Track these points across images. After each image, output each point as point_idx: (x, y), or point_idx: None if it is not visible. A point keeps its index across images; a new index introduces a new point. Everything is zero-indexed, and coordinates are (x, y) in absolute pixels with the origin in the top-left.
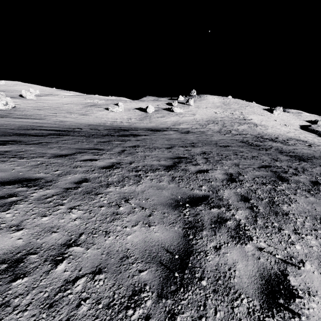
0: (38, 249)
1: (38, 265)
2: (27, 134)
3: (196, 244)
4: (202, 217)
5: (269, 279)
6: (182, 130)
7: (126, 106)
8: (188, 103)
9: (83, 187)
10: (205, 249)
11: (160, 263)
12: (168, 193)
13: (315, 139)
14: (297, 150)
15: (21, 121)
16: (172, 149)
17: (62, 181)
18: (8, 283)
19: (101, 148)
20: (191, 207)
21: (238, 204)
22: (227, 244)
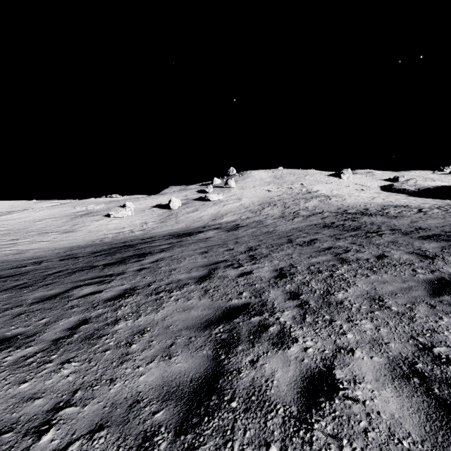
0: None
1: None
2: None
3: None
4: None
5: None
6: (227, 226)
7: (139, 206)
8: (228, 185)
9: None
10: None
11: None
12: None
13: (410, 200)
14: (419, 222)
15: None
16: (211, 281)
17: None
18: None
19: (11, 335)
20: None
21: None
22: None
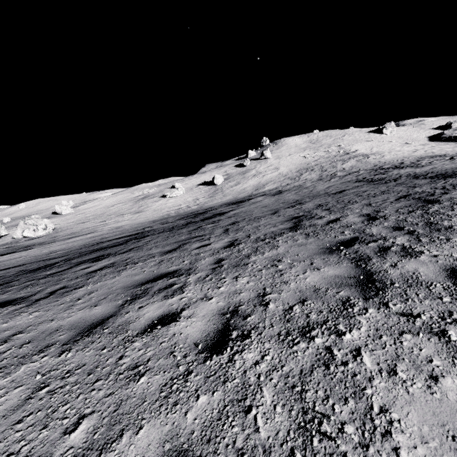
0: (241, 303)
1: (252, 309)
2: (105, 247)
3: (372, 268)
4: (364, 252)
5: (452, 270)
6: (271, 192)
7: (186, 186)
8: (264, 157)
9: (226, 264)
10: (383, 268)
11: (349, 285)
12: (314, 246)
13: (456, 148)
14: (436, 168)
15: (74, 240)
16: (279, 213)
17: (201, 266)
18: (243, 320)
19: (200, 235)
20: (346, 249)
21: (394, 234)
22: (401, 261)
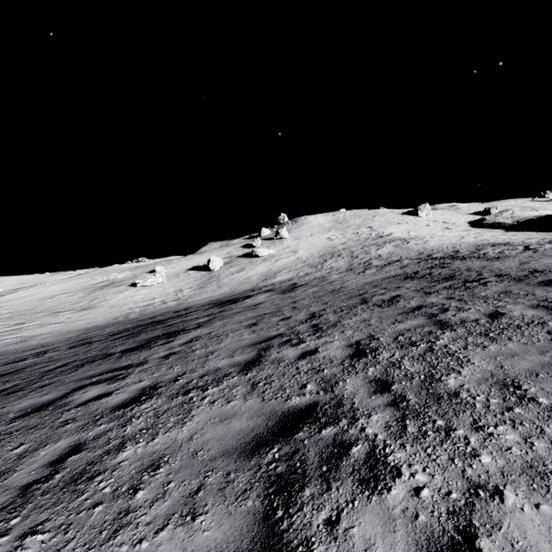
0: None
1: None
2: None
3: None
4: None
5: None
6: (281, 286)
7: (172, 270)
8: (279, 236)
9: None
10: None
11: None
12: None
13: (510, 235)
14: (532, 263)
15: None
16: (262, 368)
17: None
18: None
19: None
20: None
21: None
22: None
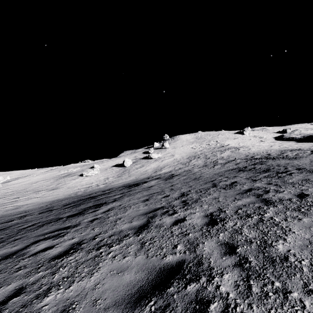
0: None
1: None
2: None
3: None
4: None
5: None
6: (165, 176)
7: (103, 166)
8: (164, 147)
9: None
10: None
11: None
12: None
13: (300, 144)
14: None
15: None
16: (149, 231)
17: None
18: None
19: None
20: None
21: None
22: None
